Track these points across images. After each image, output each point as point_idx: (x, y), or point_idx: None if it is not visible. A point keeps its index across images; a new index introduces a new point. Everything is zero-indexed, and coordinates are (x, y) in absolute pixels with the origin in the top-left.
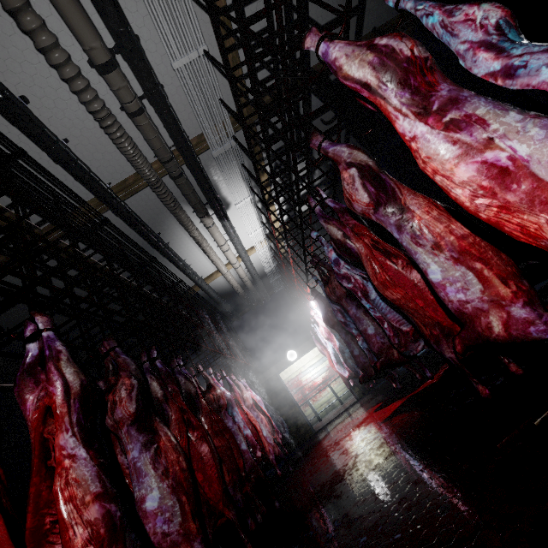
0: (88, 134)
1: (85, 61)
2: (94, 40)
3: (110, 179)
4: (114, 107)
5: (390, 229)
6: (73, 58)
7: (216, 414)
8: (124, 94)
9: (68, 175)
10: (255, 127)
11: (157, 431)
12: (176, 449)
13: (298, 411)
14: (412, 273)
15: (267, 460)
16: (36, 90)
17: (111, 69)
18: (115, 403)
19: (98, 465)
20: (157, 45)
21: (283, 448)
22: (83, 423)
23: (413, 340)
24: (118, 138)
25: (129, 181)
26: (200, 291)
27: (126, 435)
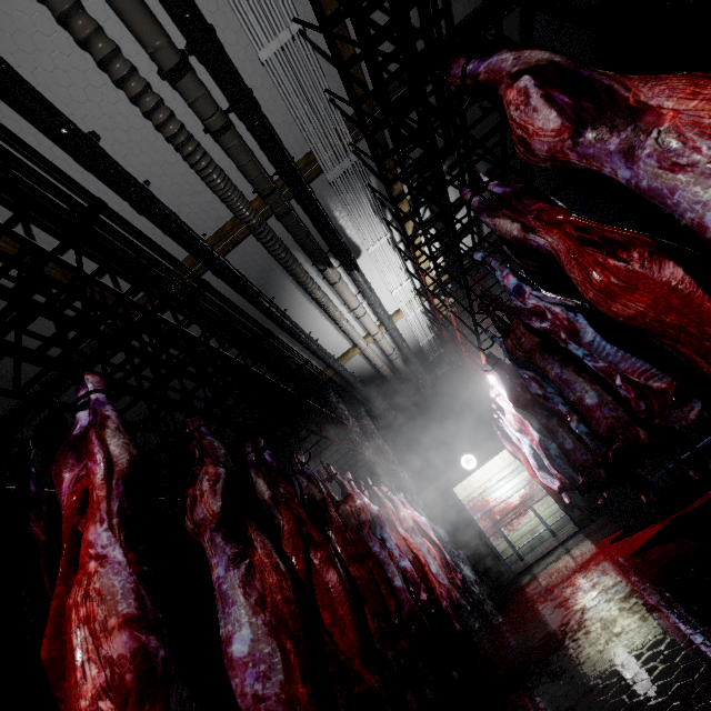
0: (171, 172)
1: (154, 73)
2: (158, 37)
3: (204, 229)
4: (196, 130)
5: (610, 165)
6: (140, 72)
7: (352, 532)
8: (203, 106)
9: (155, 229)
10: (382, 130)
11: (250, 541)
12: (278, 569)
13: (485, 542)
14: (663, 270)
15: (439, 608)
16: (106, 121)
17: (183, 74)
18: (194, 499)
19: (138, 575)
20: (237, 34)
21: (464, 593)
22: (128, 514)
23: (675, 404)
24: (204, 169)
25: (226, 228)
26: (335, 376)
27: (209, 544)
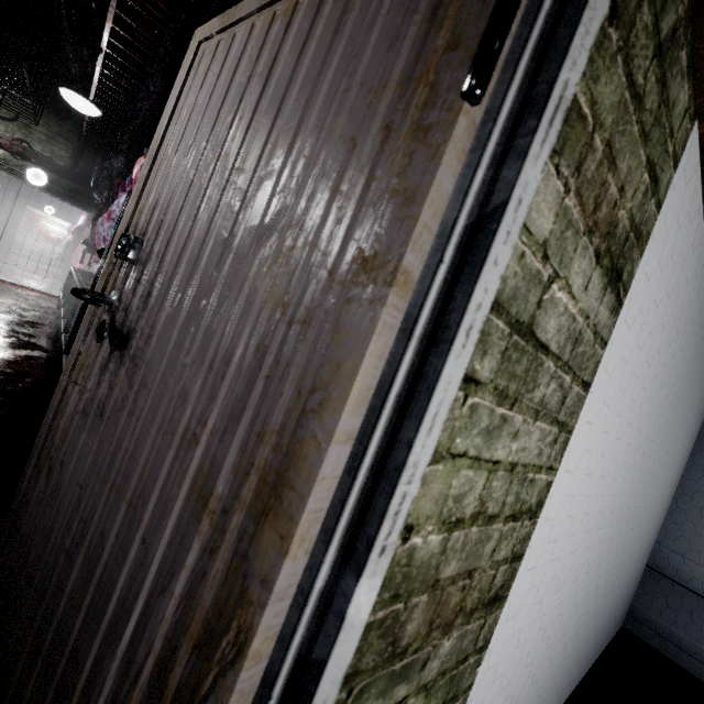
0: None
1: None
2: None
3: None
4: None
5: None
6: None
7: None
8: None
9: None
10: None
11: None
12: None
13: (13, 232)
14: None
15: None
16: None
17: None
18: None
19: None
20: None
21: None
22: None
23: None
24: None
25: None
26: None
27: None
